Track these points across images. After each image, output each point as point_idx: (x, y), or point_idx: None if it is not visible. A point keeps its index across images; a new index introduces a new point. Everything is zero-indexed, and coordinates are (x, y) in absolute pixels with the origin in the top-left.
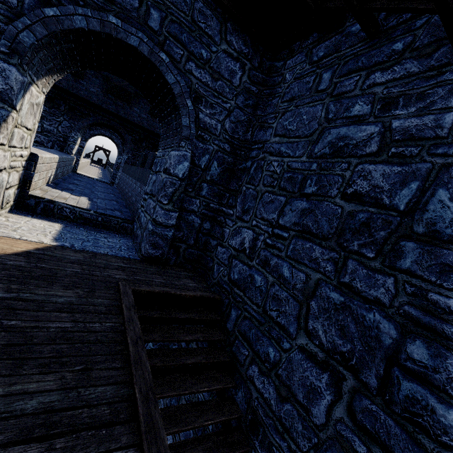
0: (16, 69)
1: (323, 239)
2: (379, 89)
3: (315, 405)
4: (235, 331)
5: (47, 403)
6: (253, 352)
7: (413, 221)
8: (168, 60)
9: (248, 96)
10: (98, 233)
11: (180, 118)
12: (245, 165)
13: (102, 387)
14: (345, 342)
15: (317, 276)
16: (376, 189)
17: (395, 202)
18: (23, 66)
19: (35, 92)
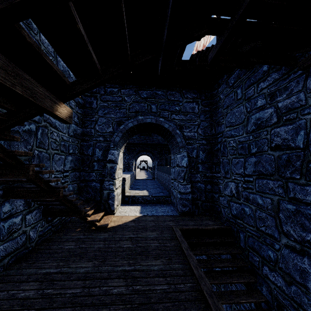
0: (116, 151)
1: (270, 176)
2: (265, 90)
3: (308, 281)
4: (246, 247)
5: (160, 268)
6: (261, 257)
7: (310, 151)
8: (163, 120)
9: (205, 113)
10: (156, 206)
11: (176, 139)
12: (217, 147)
13: (177, 265)
14: (306, 234)
15: (276, 198)
16: (285, 140)
17: (297, 144)
18: (117, 148)
19: (120, 154)
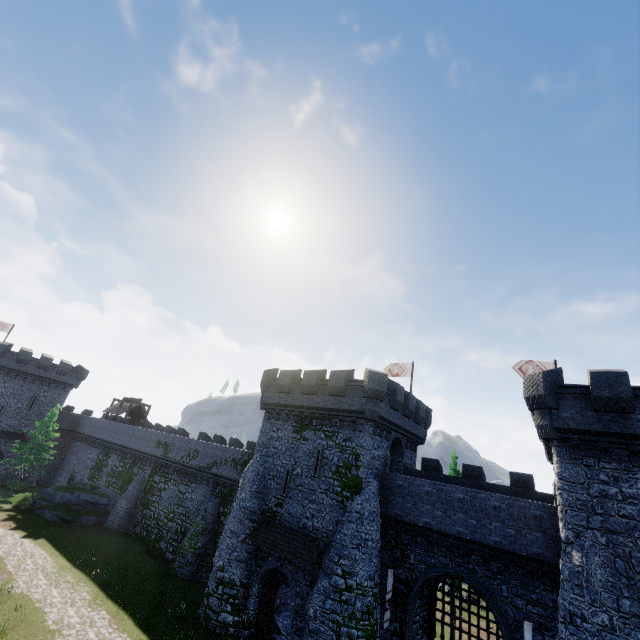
0: None
1: None
2: None
3: None
4: None
5: None
6: None
7: None
8: None
9: None
10: None
11: None
12: None
13: None
14: None
15: None
16: None
17: None
18: None
19: None
